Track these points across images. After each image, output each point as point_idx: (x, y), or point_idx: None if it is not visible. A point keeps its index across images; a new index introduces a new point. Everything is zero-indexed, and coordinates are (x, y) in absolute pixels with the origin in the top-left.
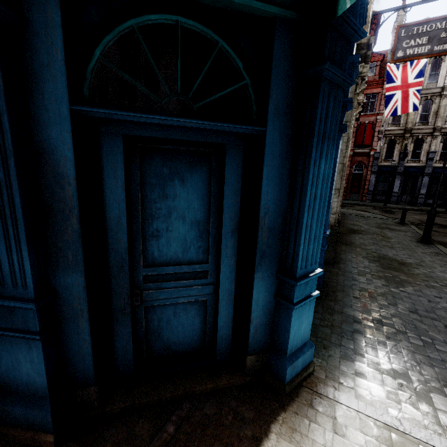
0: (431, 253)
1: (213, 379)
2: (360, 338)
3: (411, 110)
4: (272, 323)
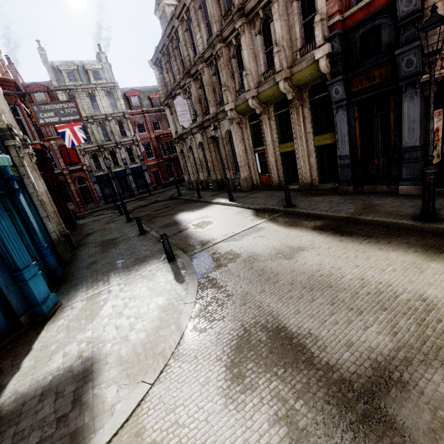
0: (130, 226)
1: (6, 340)
2: (85, 281)
3: (83, 141)
4: (24, 297)
